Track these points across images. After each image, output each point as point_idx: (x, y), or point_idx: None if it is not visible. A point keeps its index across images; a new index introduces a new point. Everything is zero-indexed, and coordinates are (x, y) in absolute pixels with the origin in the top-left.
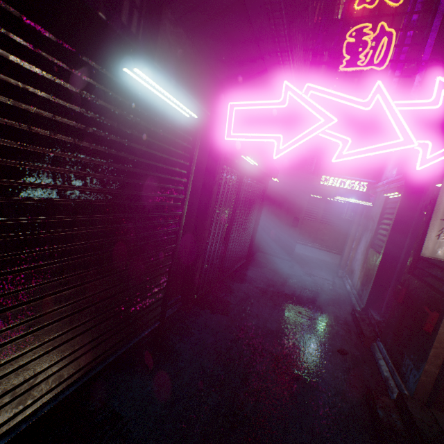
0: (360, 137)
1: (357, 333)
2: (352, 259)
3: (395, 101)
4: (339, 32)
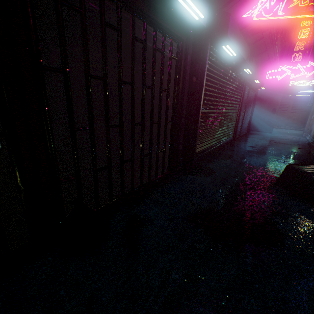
0: (295, 74)
1: (309, 147)
2: (311, 125)
3: (301, 67)
4: (291, 54)
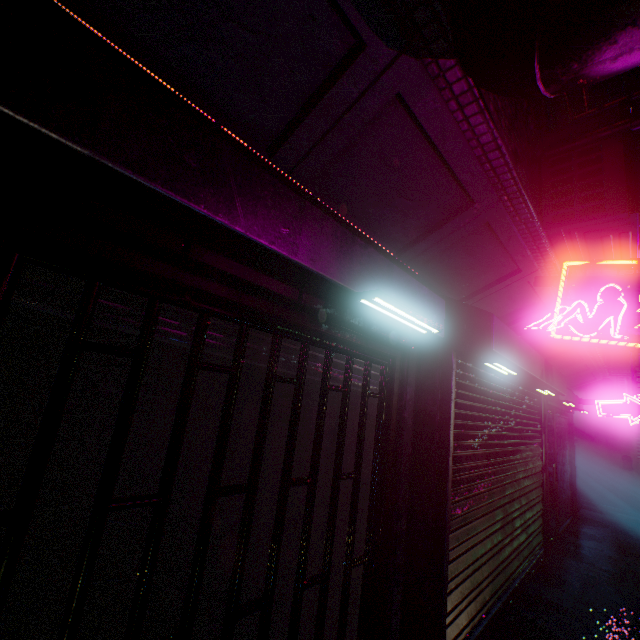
0: None
1: None
2: None
3: None
4: None
